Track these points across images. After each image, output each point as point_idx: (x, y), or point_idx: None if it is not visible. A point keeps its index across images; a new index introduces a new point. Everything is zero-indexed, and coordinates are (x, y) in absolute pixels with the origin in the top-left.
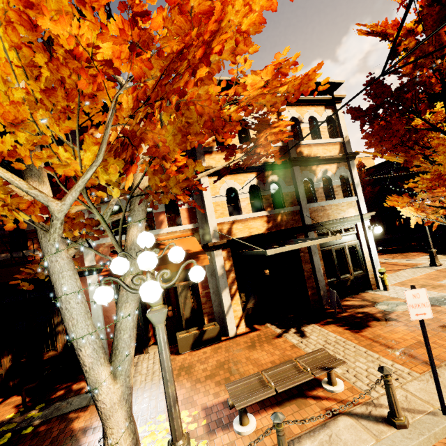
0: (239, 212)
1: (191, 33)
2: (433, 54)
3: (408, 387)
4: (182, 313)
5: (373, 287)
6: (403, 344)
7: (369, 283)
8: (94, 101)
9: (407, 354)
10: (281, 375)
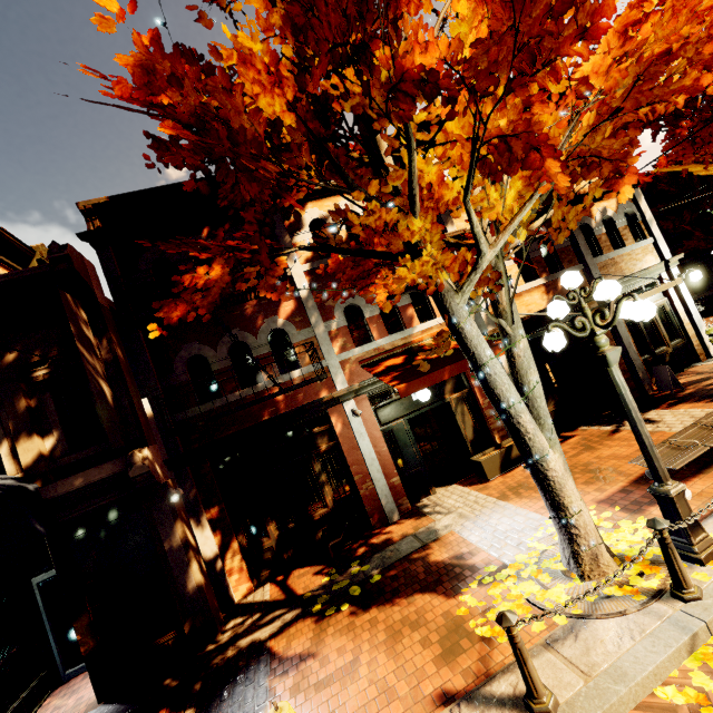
0: None
1: (680, 32)
2: None
3: None
4: (464, 434)
5: (702, 358)
6: None
7: (695, 353)
8: None
9: None
10: (694, 438)
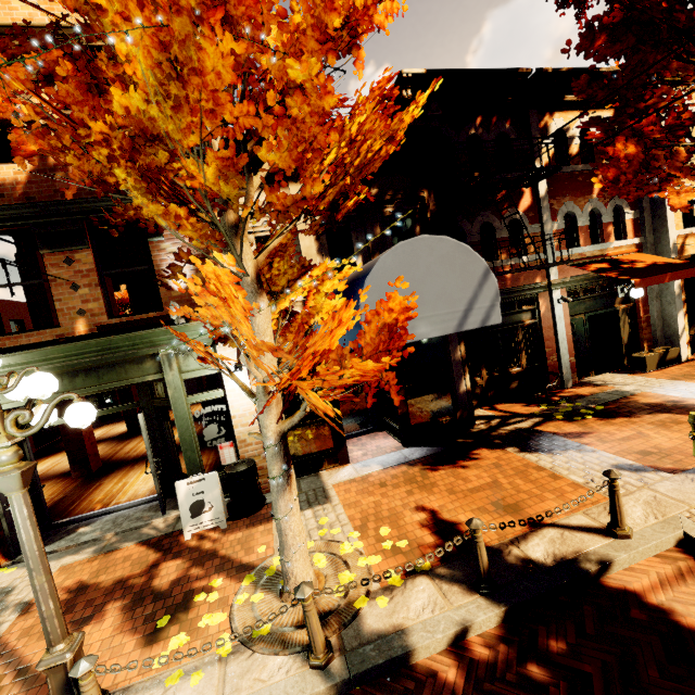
0: (687, 225)
1: None
2: None
3: None
4: (622, 338)
5: None
6: None
7: None
8: None
9: None
10: None
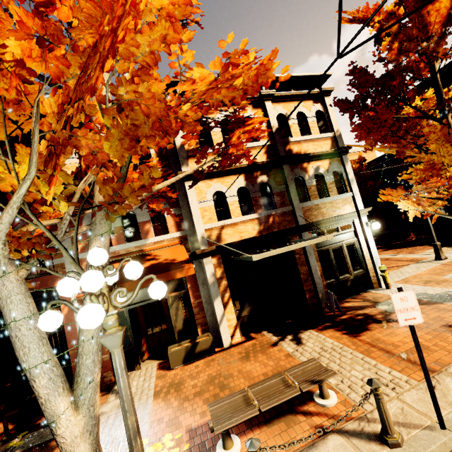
0: (228, 217)
1: (105, 21)
2: (418, 36)
3: (405, 398)
4: (174, 325)
5: (375, 286)
6: (403, 348)
7: (371, 282)
8: (20, 108)
9: (406, 359)
10: (268, 391)
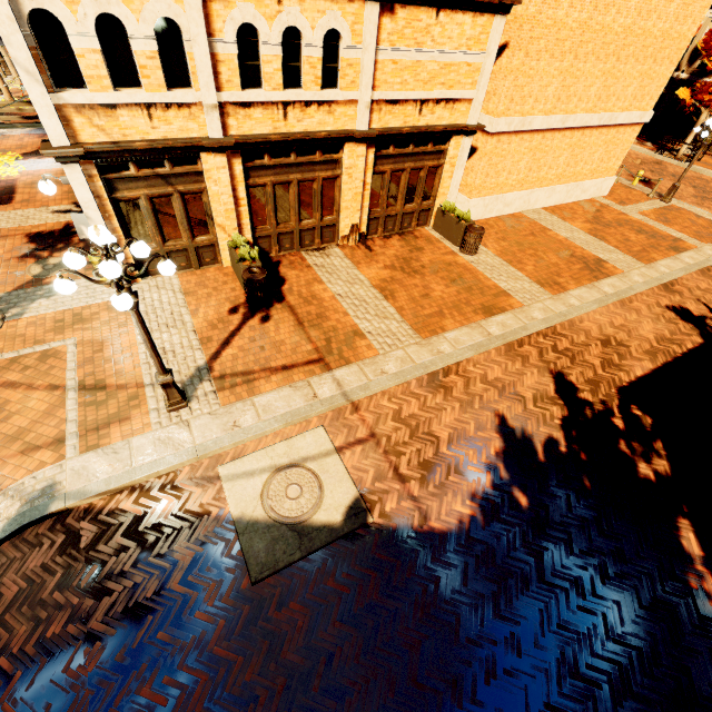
0: None
1: None
2: None
3: None
4: None
5: None
6: None
7: None
8: None
9: None
10: None
